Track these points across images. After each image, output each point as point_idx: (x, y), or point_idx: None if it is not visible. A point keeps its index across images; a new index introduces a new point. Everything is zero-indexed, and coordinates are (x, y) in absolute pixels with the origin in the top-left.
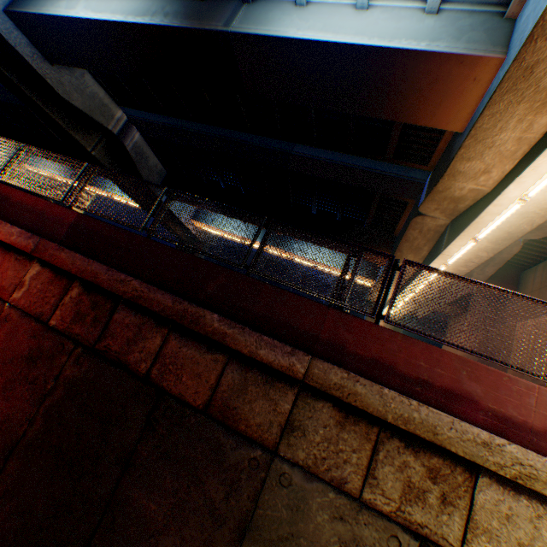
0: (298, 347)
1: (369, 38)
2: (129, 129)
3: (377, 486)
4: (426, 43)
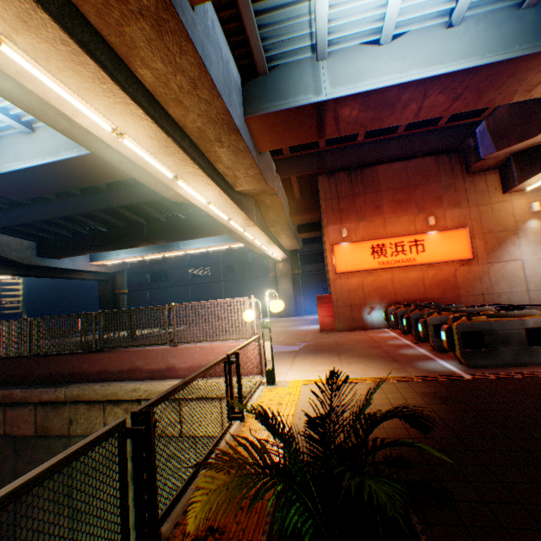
0: (69, 382)
1: (45, 158)
2: None
3: None
4: (77, 150)
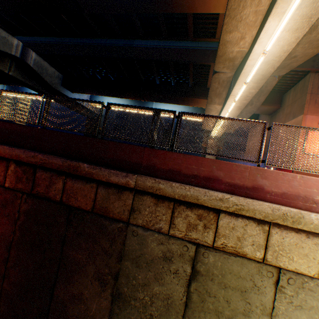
0: (133, 171)
1: None
2: (26, 51)
3: (175, 227)
4: None
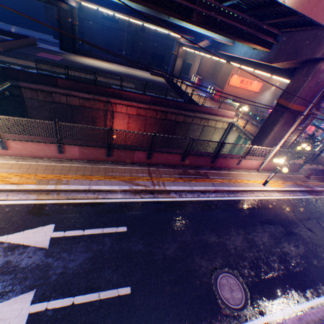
0: (193, 112)
1: (209, 33)
2: None
3: (200, 123)
4: (220, 37)
